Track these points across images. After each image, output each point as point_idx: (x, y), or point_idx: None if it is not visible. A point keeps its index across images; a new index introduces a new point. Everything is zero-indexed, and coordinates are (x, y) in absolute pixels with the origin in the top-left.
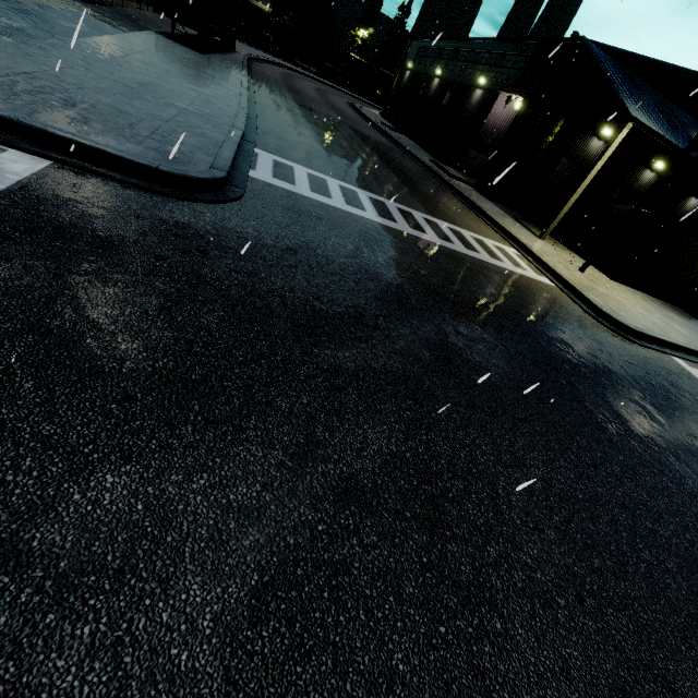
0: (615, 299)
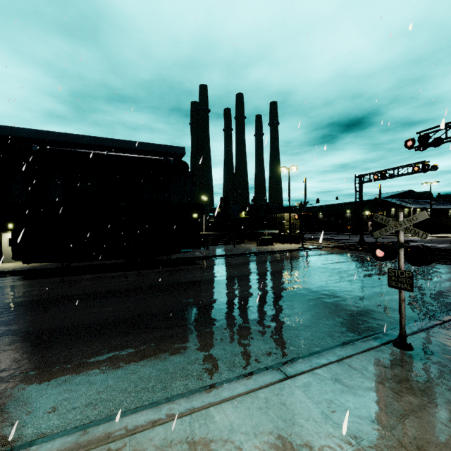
0: (445, 235)
